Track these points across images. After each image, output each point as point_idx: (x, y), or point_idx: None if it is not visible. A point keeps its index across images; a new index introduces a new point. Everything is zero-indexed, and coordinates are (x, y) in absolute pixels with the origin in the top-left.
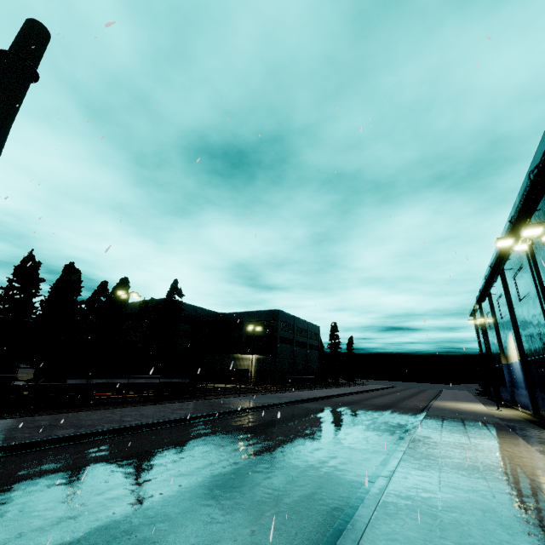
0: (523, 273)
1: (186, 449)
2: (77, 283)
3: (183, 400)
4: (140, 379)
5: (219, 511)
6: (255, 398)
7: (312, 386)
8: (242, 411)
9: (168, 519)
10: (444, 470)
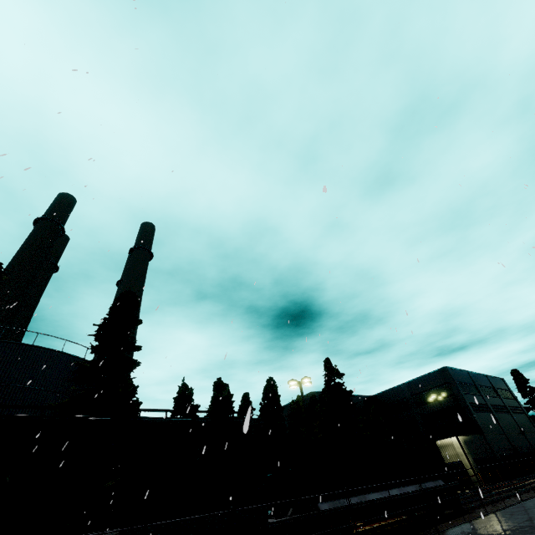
0: None
1: None
2: (229, 399)
3: (458, 520)
4: (390, 489)
5: None
6: None
7: None
8: None
9: None
10: None
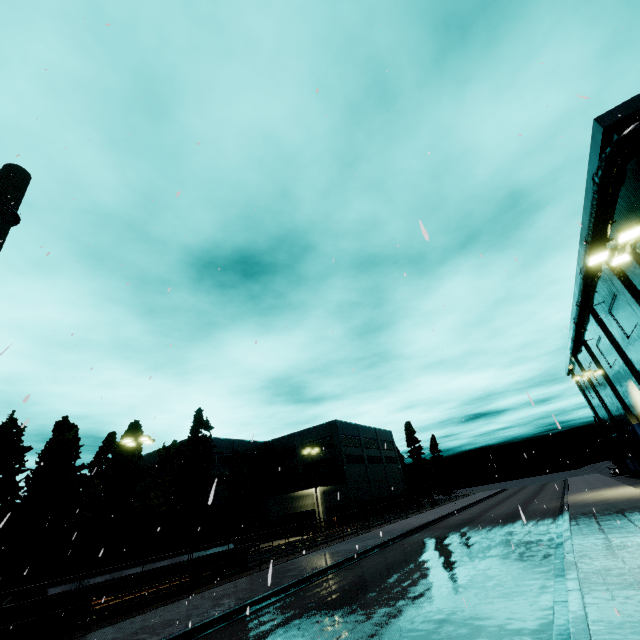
0: (620, 303)
1: None
2: (74, 443)
3: (230, 579)
4: (161, 561)
5: None
6: (330, 550)
7: (401, 513)
8: (315, 577)
9: None
10: None
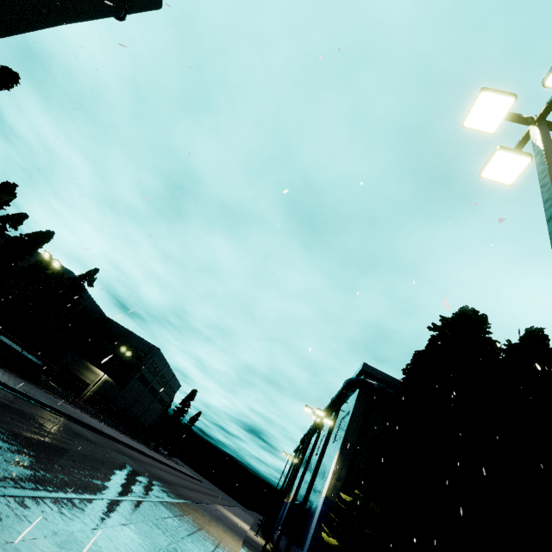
0: None
1: (33, 419)
2: (3, 204)
3: (23, 378)
4: (7, 338)
5: (57, 459)
6: (82, 414)
7: (133, 436)
8: (70, 418)
9: (33, 446)
10: (181, 517)
